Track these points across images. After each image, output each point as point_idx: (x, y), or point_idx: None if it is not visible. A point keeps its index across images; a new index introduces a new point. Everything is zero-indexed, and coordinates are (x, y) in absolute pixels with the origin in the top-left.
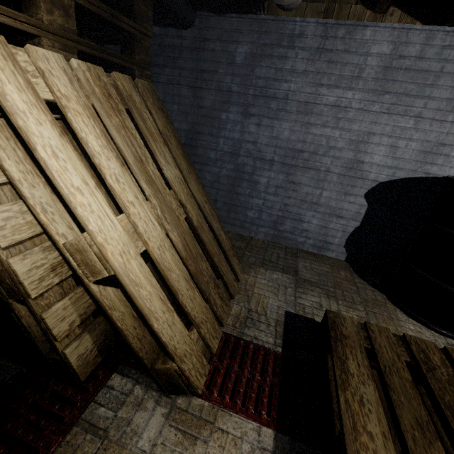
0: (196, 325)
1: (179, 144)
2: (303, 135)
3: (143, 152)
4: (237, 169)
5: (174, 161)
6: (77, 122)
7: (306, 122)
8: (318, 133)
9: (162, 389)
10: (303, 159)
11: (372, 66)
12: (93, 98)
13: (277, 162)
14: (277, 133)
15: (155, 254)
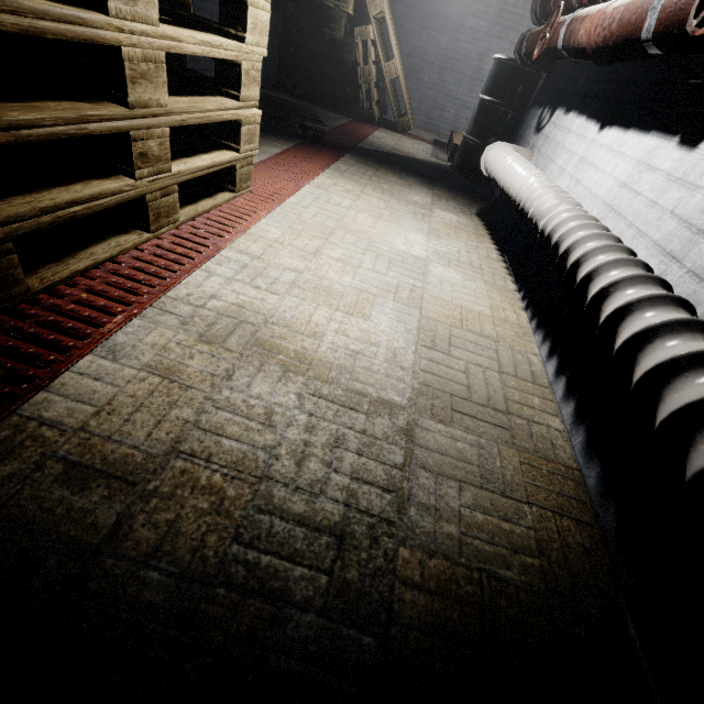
0: (409, 113)
1: (397, 39)
2: (453, 47)
3: (395, 38)
4: (410, 68)
5: (398, 47)
6: (390, 22)
7: (456, 38)
8: (462, 47)
9: (398, 132)
10: (451, 64)
11: (493, 6)
12: (388, 12)
13: (436, 65)
14: (439, 43)
15: (402, 79)
